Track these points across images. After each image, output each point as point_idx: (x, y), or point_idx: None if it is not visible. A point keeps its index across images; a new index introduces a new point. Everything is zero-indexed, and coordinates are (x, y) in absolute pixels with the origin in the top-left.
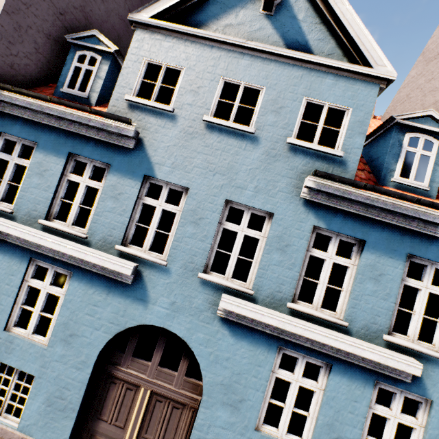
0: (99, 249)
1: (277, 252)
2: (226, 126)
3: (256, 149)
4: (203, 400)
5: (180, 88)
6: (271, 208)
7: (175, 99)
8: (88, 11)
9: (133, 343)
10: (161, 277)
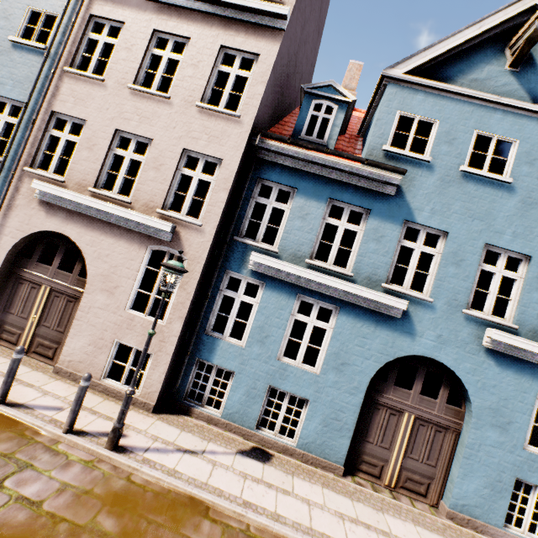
0: (365, 287)
1: (537, 292)
2: (483, 176)
3: (512, 197)
4: (472, 422)
5: (435, 139)
6: (530, 251)
7: (430, 150)
8: (297, 56)
9: (394, 373)
10: (426, 313)
